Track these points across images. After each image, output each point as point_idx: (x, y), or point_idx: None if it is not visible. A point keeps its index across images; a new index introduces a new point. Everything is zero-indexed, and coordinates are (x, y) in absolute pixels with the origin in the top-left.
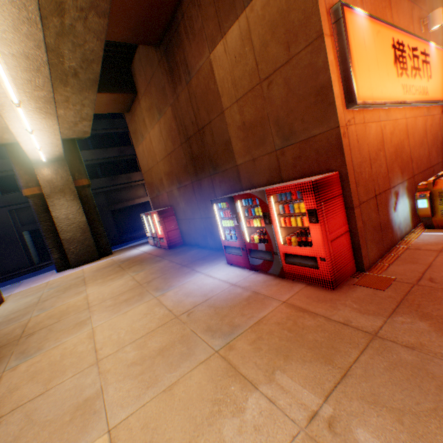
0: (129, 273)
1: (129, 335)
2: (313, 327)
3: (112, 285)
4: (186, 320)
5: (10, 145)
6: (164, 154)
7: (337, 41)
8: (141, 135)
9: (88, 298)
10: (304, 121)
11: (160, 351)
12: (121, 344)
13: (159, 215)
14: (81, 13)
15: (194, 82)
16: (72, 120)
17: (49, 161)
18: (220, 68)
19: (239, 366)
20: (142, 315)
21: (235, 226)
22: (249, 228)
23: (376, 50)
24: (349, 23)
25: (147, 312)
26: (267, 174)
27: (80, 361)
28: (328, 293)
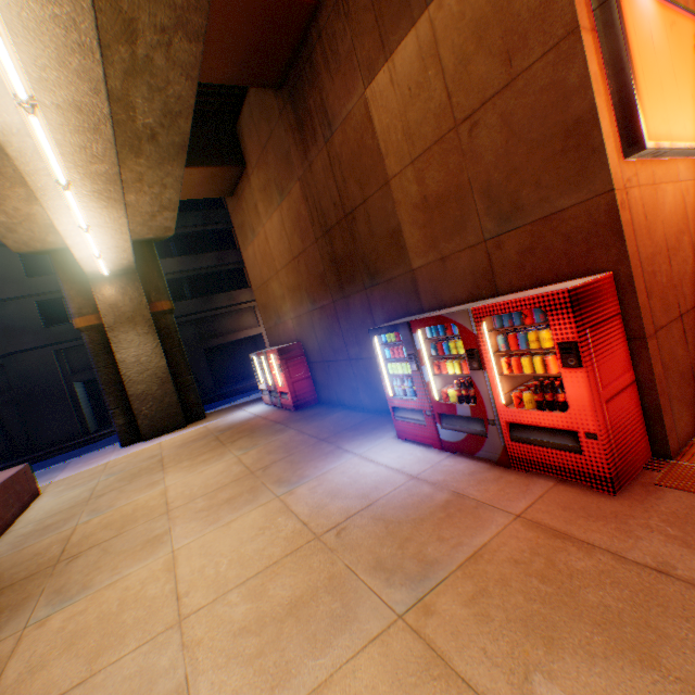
0: (233, 450)
1: (235, 569)
2: (591, 573)
3: (205, 472)
4: (335, 544)
5: (58, 251)
6: (287, 258)
7: (604, 38)
8: (251, 230)
9: (167, 494)
10: (541, 185)
11: (291, 607)
12: (221, 586)
13: (280, 356)
14: (162, 36)
15: (337, 138)
16: (147, 211)
17: (113, 275)
18: (382, 110)
19: (450, 655)
20: (257, 530)
21: (413, 373)
22: (438, 376)
23: (670, 55)
24: (625, 5)
25: (264, 525)
26: (468, 283)
27: (151, 617)
28: (605, 502)
